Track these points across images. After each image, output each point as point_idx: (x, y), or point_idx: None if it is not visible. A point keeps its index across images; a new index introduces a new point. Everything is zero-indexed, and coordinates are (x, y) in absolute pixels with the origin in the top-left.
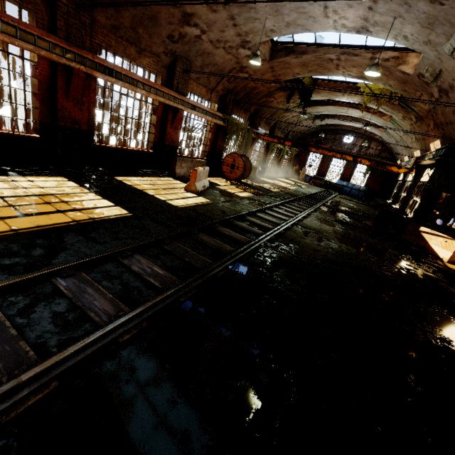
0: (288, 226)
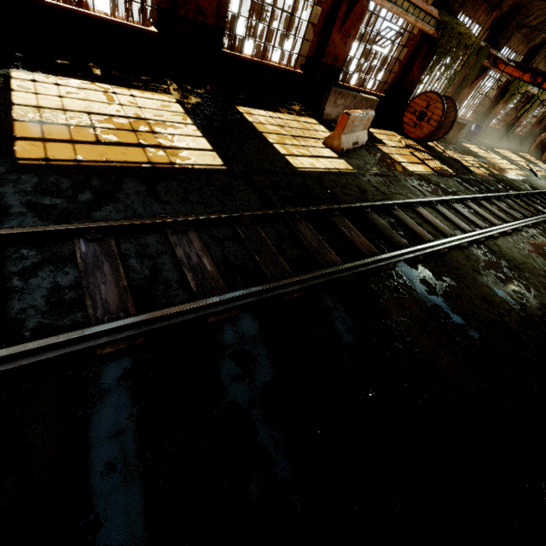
0: (461, 243)
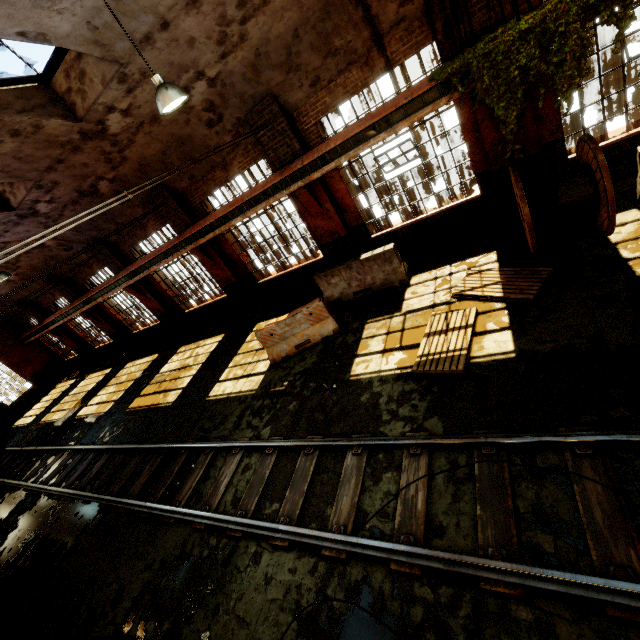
0: (198, 521)
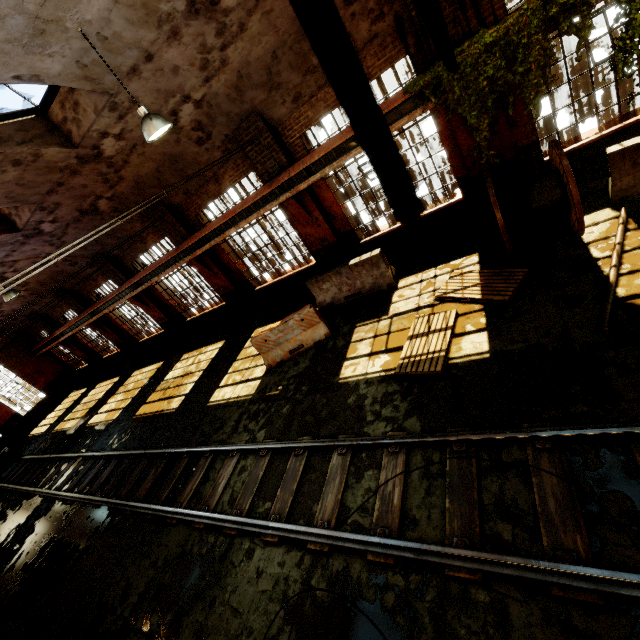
0: (197, 521)
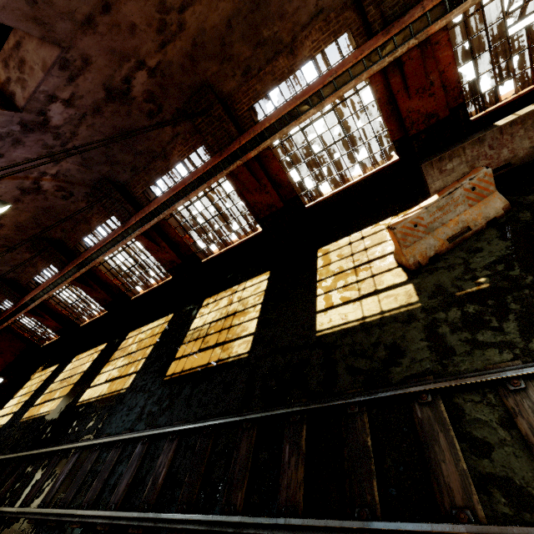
0: None
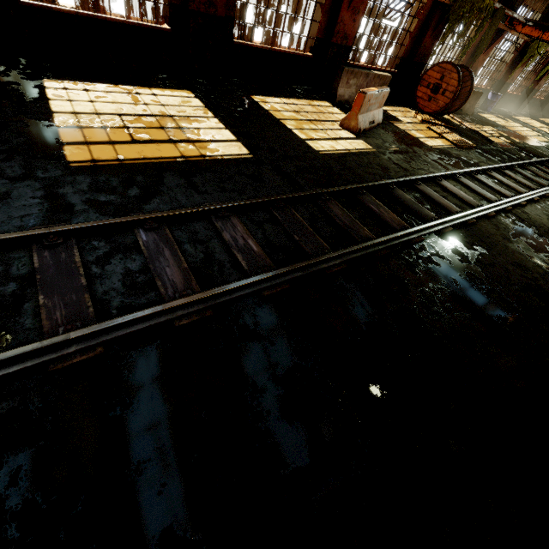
0: (488, 213)
